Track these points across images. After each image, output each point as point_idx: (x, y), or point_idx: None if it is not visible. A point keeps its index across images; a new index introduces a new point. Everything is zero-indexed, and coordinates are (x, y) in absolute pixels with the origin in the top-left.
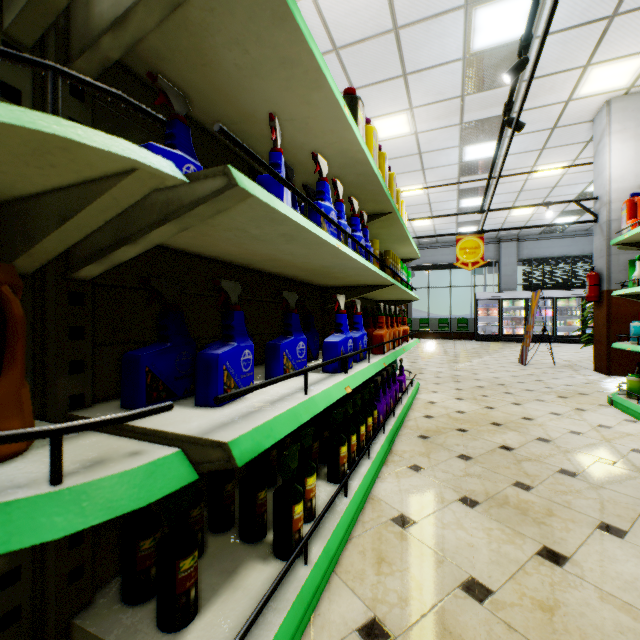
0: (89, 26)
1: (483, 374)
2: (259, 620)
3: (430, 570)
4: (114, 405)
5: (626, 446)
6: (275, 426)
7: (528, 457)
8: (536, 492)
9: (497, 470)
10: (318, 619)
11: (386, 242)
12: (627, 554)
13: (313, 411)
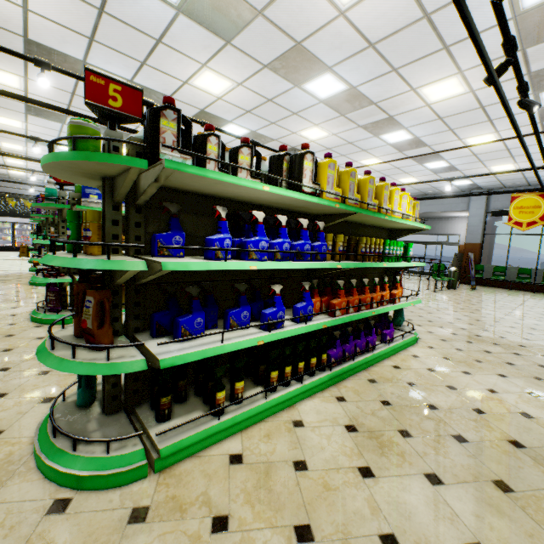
0: (139, 189)
1: (511, 339)
2: (186, 430)
3: (286, 449)
4: (150, 333)
5: None
6: (188, 356)
7: (441, 418)
8: (409, 440)
9: (399, 418)
10: (219, 444)
11: (380, 222)
12: (421, 492)
13: (219, 352)
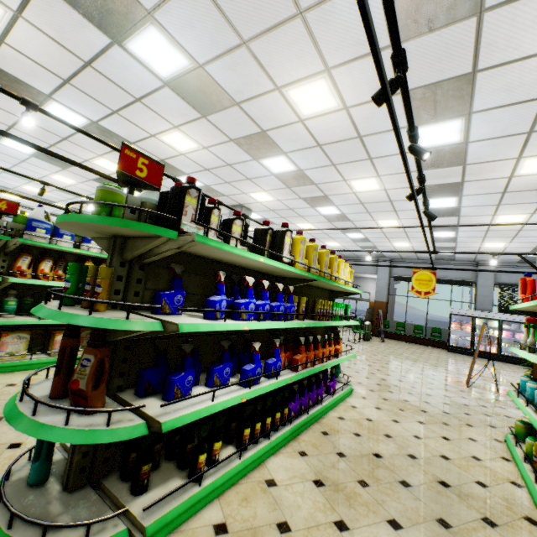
0: (149, 249)
1: (420, 389)
2: (169, 501)
3: (267, 511)
4: (133, 391)
5: (474, 477)
6: (186, 417)
7: (387, 466)
8: (368, 489)
9: (356, 469)
10: (199, 514)
11: (328, 286)
12: None
13: (211, 411)
